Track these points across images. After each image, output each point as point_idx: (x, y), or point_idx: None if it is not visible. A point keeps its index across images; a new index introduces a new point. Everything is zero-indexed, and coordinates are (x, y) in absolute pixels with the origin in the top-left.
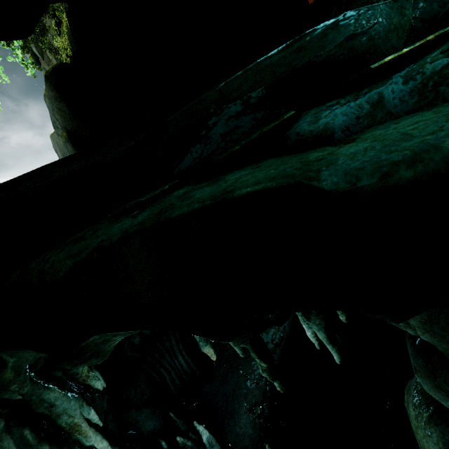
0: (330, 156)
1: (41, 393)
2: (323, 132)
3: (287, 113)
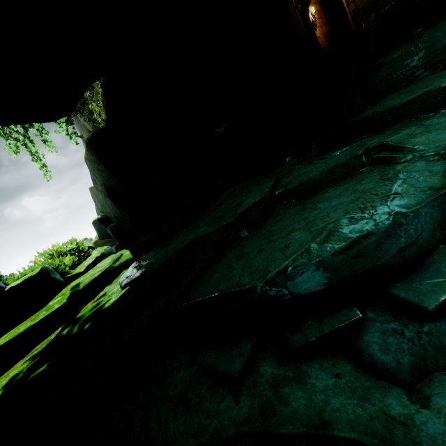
0: (412, 425)
1: None
2: (395, 371)
3: (354, 315)
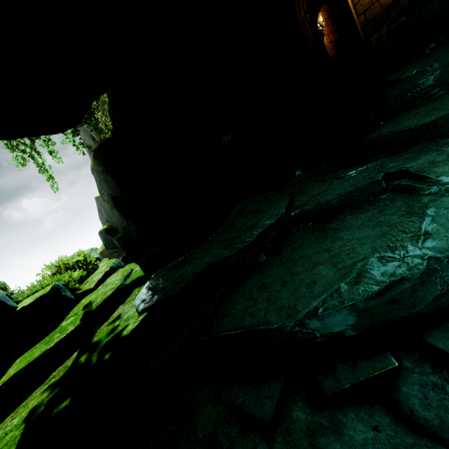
0: None
1: None
2: (439, 430)
3: (390, 364)
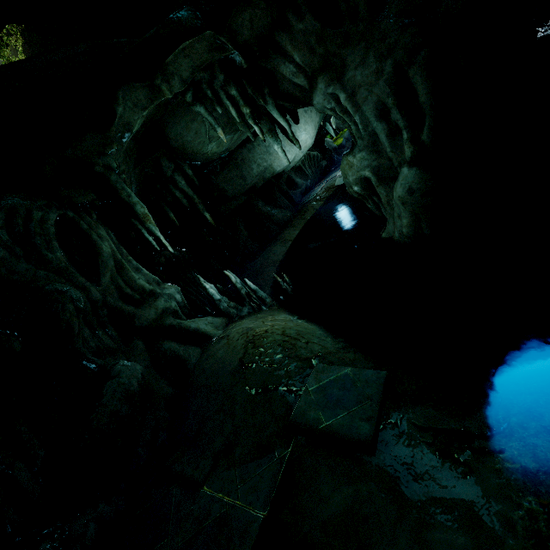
0: None
1: (122, 183)
2: None
3: None
